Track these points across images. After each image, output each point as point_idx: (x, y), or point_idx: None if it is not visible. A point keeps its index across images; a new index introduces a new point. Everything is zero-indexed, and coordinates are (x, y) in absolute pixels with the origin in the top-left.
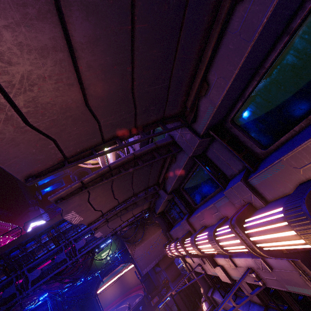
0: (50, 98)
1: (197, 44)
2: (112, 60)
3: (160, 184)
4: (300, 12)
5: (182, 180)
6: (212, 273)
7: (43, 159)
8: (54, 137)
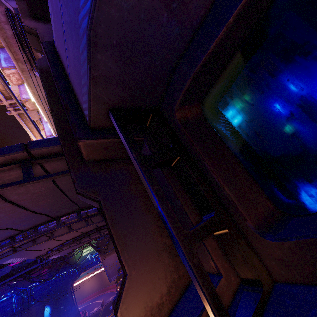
0: None
1: None
2: (4, 214)
3: None
4: None
5: None
6: None
7: None
8: None
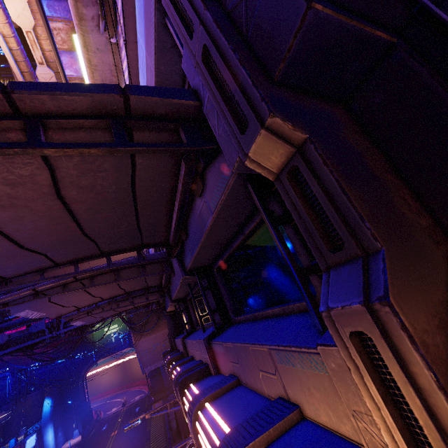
0: None
1: (164, 206)
2: (47, 223)
3: (164, 287)
4: (248, 225)
5: (187, 293)
6: None
7: None
8: None
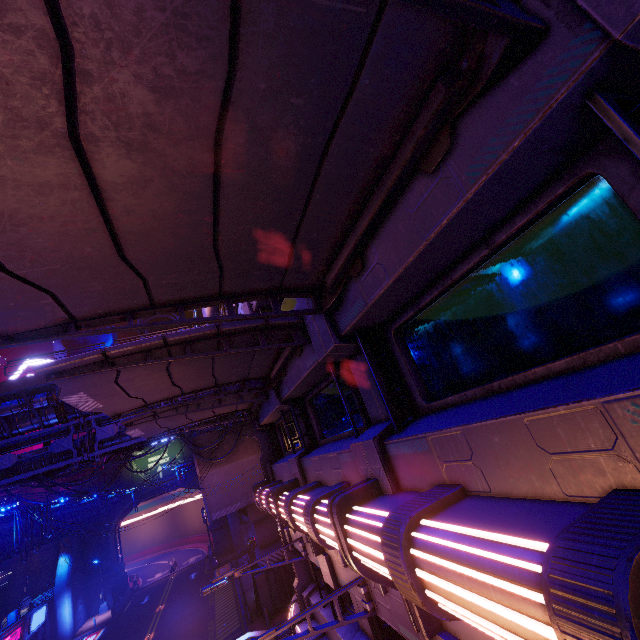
0: (50, 242)
1: (348, 204)
2: (175, 206)
3: (272, 380)
4: (508, 225)
5: (311, 388)
6: (315, 562)
7: (28, 316)
8: (54, 290)
